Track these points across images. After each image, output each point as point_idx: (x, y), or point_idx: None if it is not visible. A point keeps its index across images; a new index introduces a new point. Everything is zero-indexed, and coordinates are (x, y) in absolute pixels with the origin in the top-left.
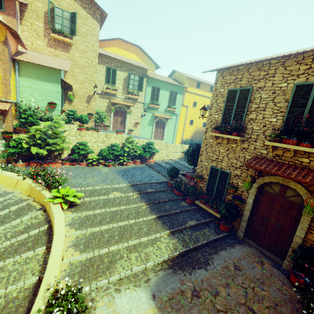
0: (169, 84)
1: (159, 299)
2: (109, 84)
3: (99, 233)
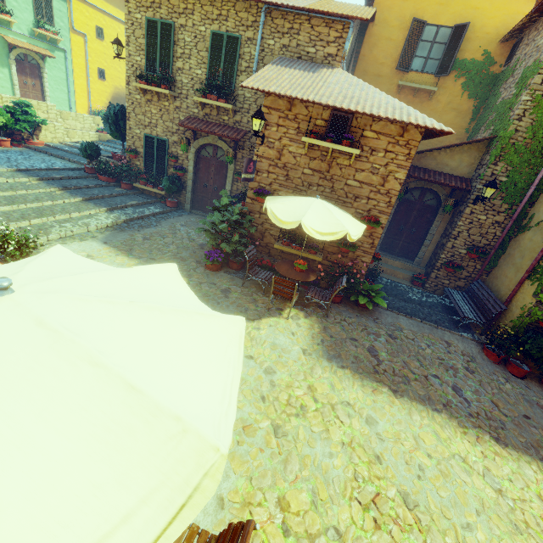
0: None
1: (111, 244)
2: None
3: (2, 214)
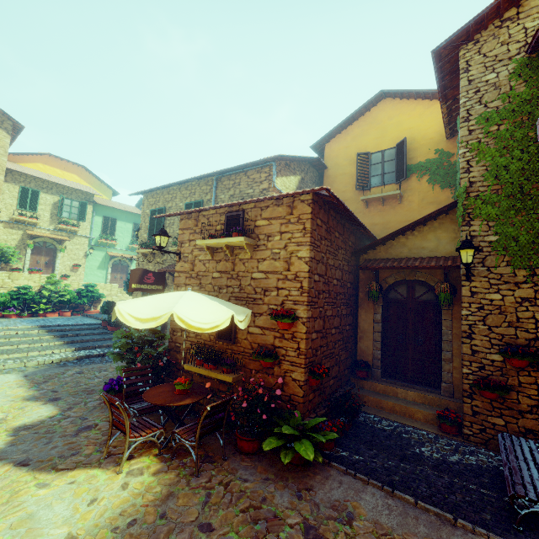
0: (132, 214)
1: (31, 376)
2: (25, 209)
3: None
